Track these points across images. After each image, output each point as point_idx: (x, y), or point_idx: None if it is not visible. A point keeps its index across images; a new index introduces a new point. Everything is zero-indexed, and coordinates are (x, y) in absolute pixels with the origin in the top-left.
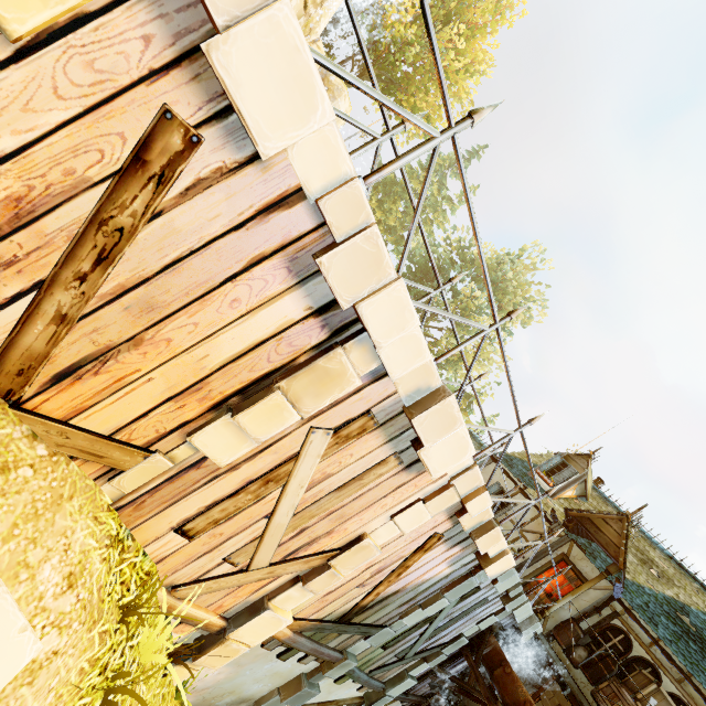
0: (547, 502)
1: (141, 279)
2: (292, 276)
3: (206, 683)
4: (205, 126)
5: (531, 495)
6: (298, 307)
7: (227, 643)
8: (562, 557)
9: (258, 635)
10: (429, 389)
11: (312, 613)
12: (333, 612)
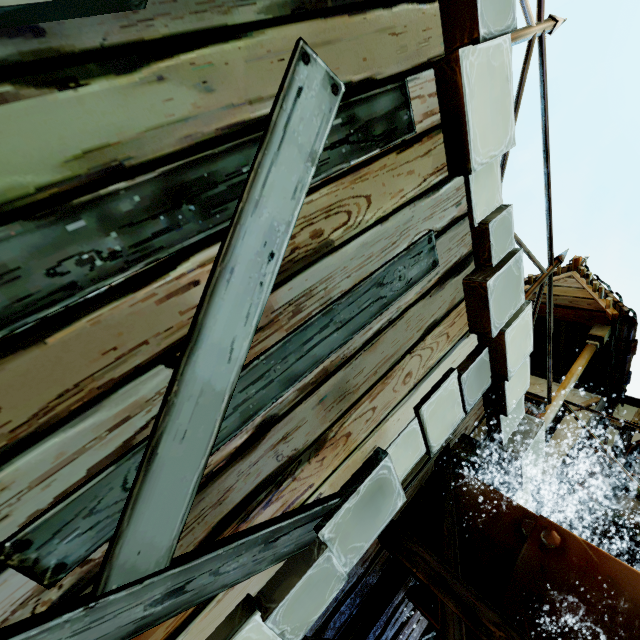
0: None
1: None
2: None
3: None
4: None
5: None
6: None
7: None
8: None
9: None
10: None
11: None
12: None
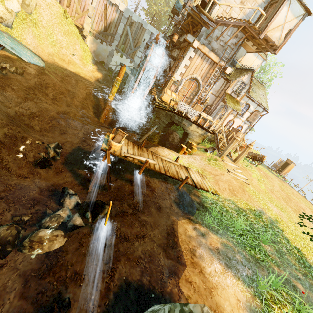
0: None
1: None
2: None
3: (93, 50)
4: None
5: None
6: None
7: (84, 29)
8: None
9: (88, 28)
10: None
11: (98, 29)
12: (101, 29)
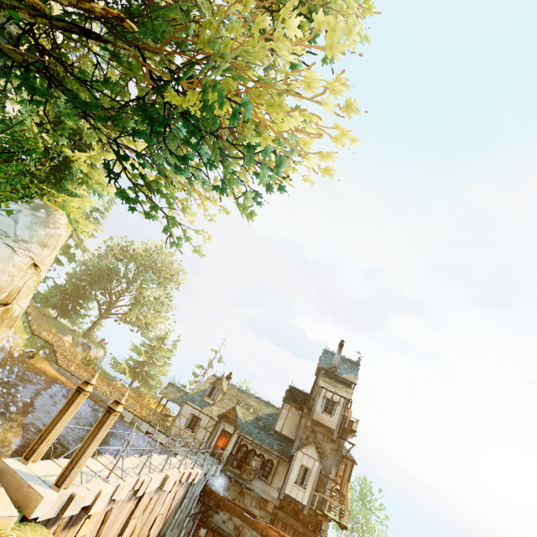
0: (212, 409)
1: (102, 536)
2: (129, 501)
3: None
4: (113, 505)
5: (206, 410)
6: (131, 503)
7: None
8: (222, 431)
9: None
10: (163, 478)
11: None
12: None
